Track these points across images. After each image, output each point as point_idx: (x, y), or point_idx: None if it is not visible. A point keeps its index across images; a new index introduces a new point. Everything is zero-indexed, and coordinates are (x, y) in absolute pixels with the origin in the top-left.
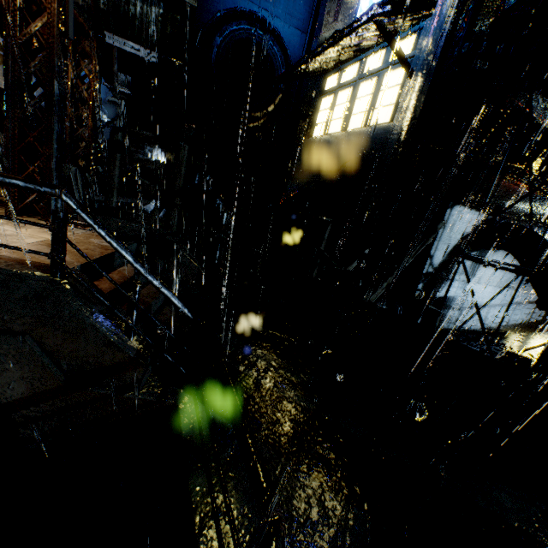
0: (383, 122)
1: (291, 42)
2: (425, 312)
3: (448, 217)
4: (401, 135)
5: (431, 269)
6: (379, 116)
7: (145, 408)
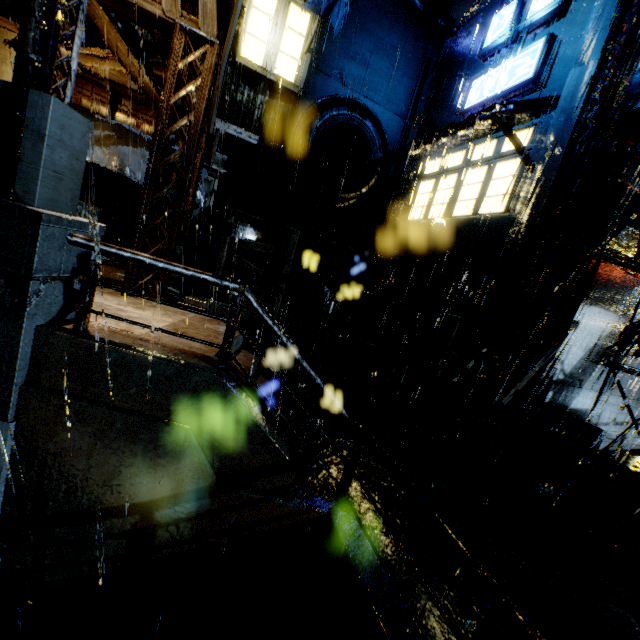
0: (495, 211)
1: (389, 127)
2: (584, 429)
3: (581, 318)
4: (521, 228)
5: (562, 375)
6: (491, 205)
7: (293, 517)
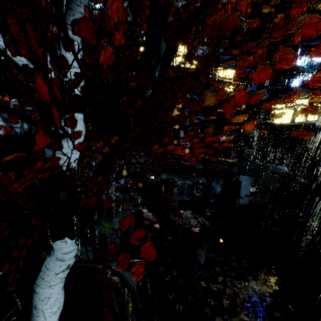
0: (313, 120)
1: None
2: None
3: None
4: None
5: None
6: (311, 118)
7: (301, 189)
